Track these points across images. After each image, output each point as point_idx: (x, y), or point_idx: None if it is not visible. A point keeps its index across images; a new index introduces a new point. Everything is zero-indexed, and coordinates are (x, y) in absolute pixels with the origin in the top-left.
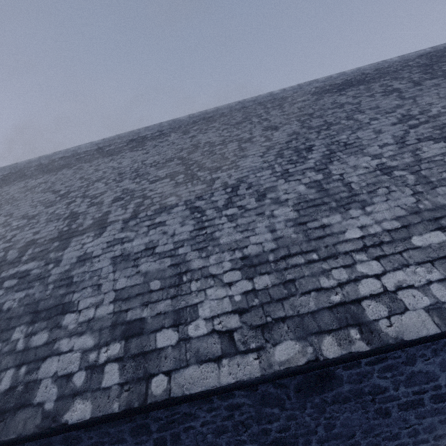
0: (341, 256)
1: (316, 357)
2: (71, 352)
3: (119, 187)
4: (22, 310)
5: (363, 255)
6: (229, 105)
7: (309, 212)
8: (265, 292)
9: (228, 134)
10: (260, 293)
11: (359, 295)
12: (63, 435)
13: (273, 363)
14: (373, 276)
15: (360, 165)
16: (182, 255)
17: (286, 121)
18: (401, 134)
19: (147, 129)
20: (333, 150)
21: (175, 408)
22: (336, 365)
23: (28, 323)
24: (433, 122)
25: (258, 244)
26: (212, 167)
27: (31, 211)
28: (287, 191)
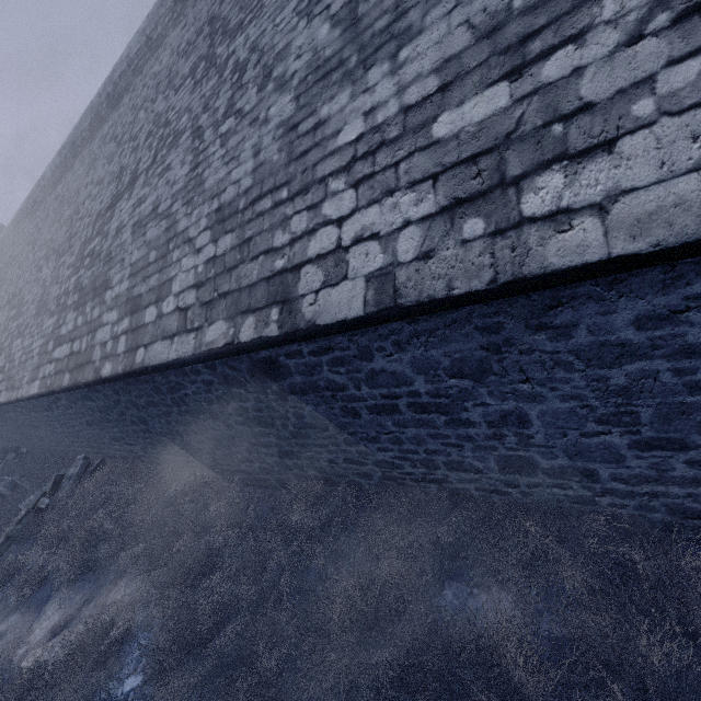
0: (314, 187)
1: (233, 341)
2: (107, 325)
3: (153, 113)
4: (90, 288)
5: (342, 180)
6: None
7: (312, 95)
8: (222, 259)
9: None
10: (218, 260)
11: (304, 258)
12: (119, 386)
13: (203, 344)
14: (335, 221)
15: None
16: (174, 214)
17: None
18: None
19: None
20: None
21: (167, 377)
22: (257, 351)
23: (92, 299)
24: None
25: (236, 183)
26: (235, 27)
27: (101, 173)
28: (300, 52)
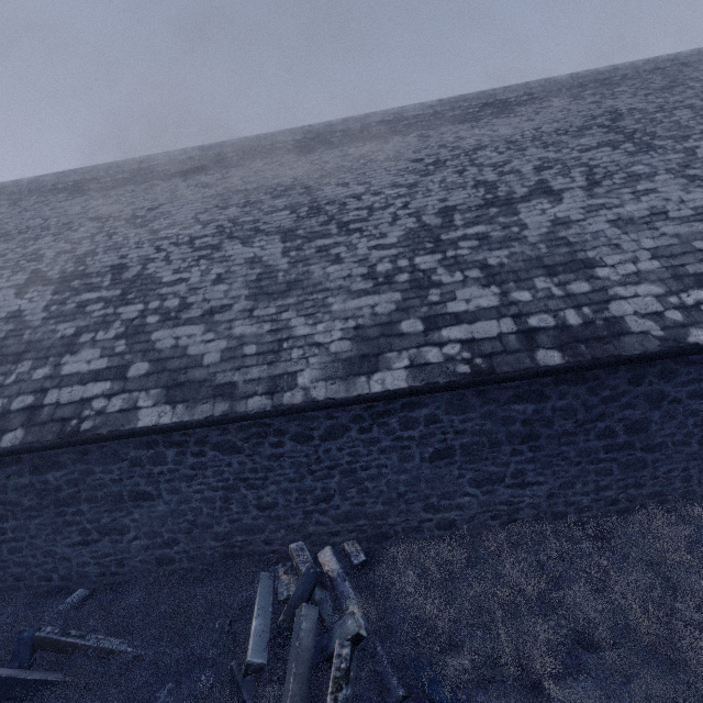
0: None
1: None
2: (639, 297)
3: (529, 156)
4: (523, 265)
5: None
6: (633, 64)
7: None
8: None
9: (662, 101)
10: None
11: None
12: (661, 368)
13: None
14: None
15: None
16: None
17: None
18: None
19: (507, 91)
20: None
21: None
22: None
23: (546, 275)
24: None
25: None
26: (674, 136)
27: (399, 180)
28: None
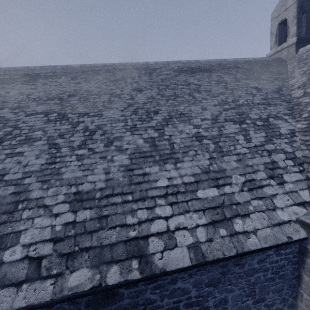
0: (148, 199)
1: (100, 284)
2: None
3: None
4: None
5: (163, 200)
6: (114, 64)
7: (139, 161)
8: (82, 224)
9: (105, 87)
10: (78, 224)
11: (149, 232)
12: None
13: (64, 288)
14: (164, 217)
15: (185, 131)
16: (27, 185)
17: (150, 87)
18: (217, 113)
19: (42, 68)
20: (172, 116)
21: None
22: (116, 289)
23: None
24: (238, 109)
25: (92, 182)
26: (82, 112)
27: None
28: (129, 142)
